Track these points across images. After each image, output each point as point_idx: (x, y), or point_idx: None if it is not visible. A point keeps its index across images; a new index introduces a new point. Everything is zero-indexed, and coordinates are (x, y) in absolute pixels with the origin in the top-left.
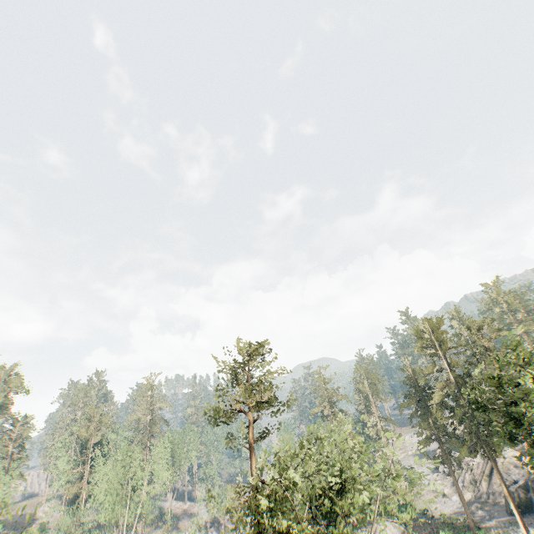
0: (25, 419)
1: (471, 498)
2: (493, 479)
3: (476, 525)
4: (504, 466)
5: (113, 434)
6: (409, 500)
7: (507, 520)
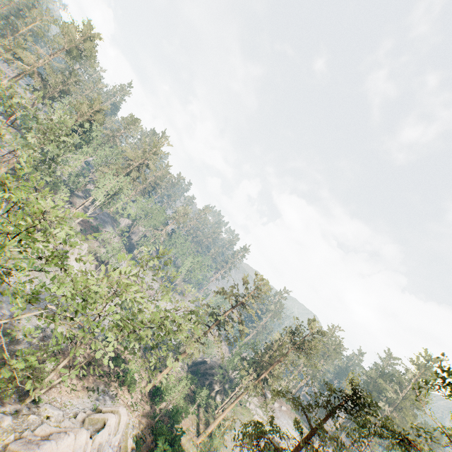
0: (79, 80)
1: None
2: None
3: None
4: None
5: (88, 124)
6: (199, 447)
7: None
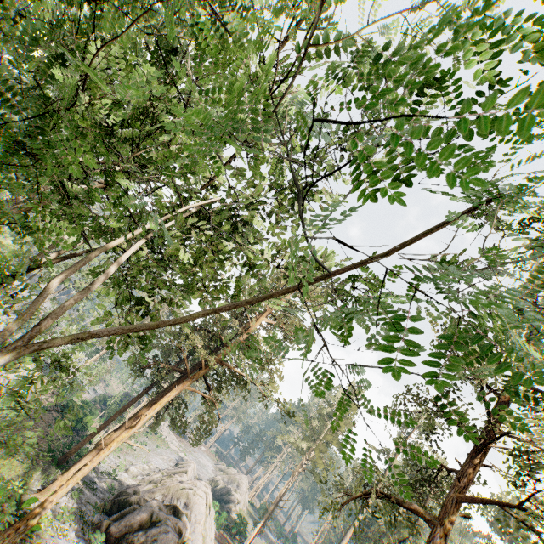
0: None
1: (126, 483)
2: (158, 489)
3: (66, 462)
4: (180, 493)
5: None
6: None
7: (89, 497)
